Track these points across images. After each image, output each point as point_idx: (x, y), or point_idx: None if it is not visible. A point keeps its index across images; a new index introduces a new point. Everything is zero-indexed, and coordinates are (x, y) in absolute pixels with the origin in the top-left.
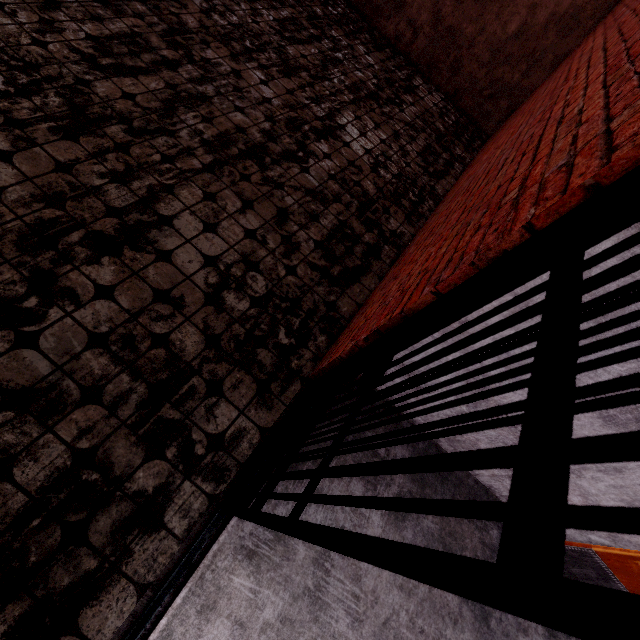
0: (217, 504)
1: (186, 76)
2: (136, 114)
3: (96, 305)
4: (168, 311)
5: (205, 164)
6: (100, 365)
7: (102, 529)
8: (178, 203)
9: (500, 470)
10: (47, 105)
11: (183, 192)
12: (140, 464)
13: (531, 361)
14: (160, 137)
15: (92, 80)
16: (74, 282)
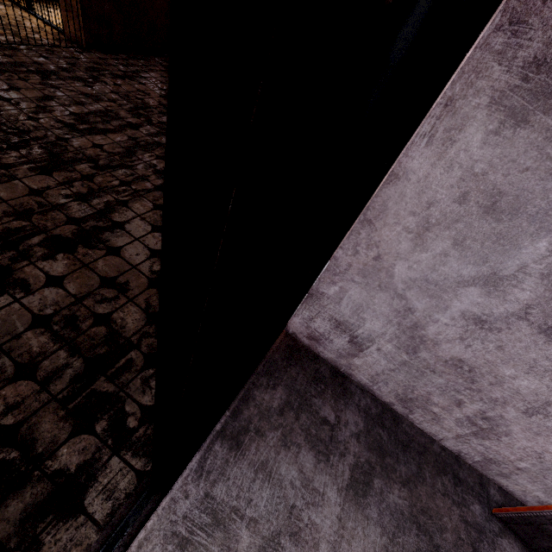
0: (147, 482)
1: (145, 132)
2: (102, 156)
3: (45, 292)
4: (112, 294)
5: (156, 185)
6: (39, 343)
7: (11, 516)
8: (131, 212)
9: (462, 427)
10: (31, 154)
11: (136, 205)
12: (65, 440)
13: (451, 283)
14: (120, 170)
15: (70, 138)
16: (28, 274)
